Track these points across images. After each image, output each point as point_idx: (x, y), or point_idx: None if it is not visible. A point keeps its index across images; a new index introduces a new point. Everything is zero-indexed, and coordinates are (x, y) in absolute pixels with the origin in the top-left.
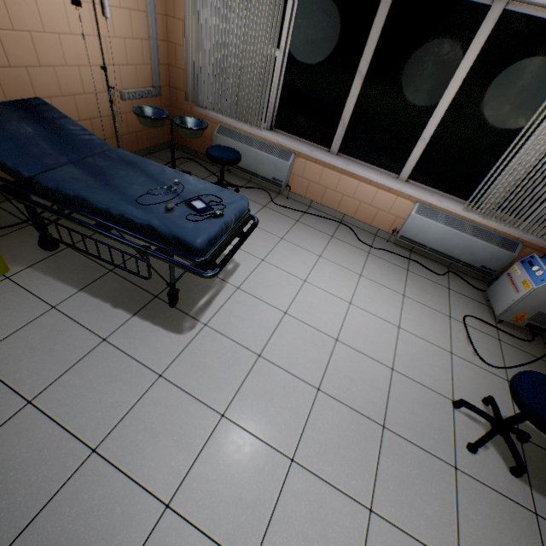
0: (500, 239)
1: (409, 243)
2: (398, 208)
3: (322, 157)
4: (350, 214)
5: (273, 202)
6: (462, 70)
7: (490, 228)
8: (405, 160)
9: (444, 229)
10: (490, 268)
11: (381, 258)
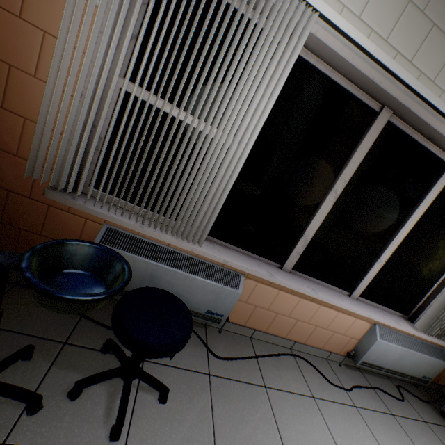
0: (434, 349)
1: (368, 367)
2: (354, 329)
3: (289, 283)
4: (301, 339)
5: (214, 354)
6: (422, 208)
7: (424, 338)
8: (357, 278)
9: (401, 350)
10: (428, 376)
11: (368, 409)
